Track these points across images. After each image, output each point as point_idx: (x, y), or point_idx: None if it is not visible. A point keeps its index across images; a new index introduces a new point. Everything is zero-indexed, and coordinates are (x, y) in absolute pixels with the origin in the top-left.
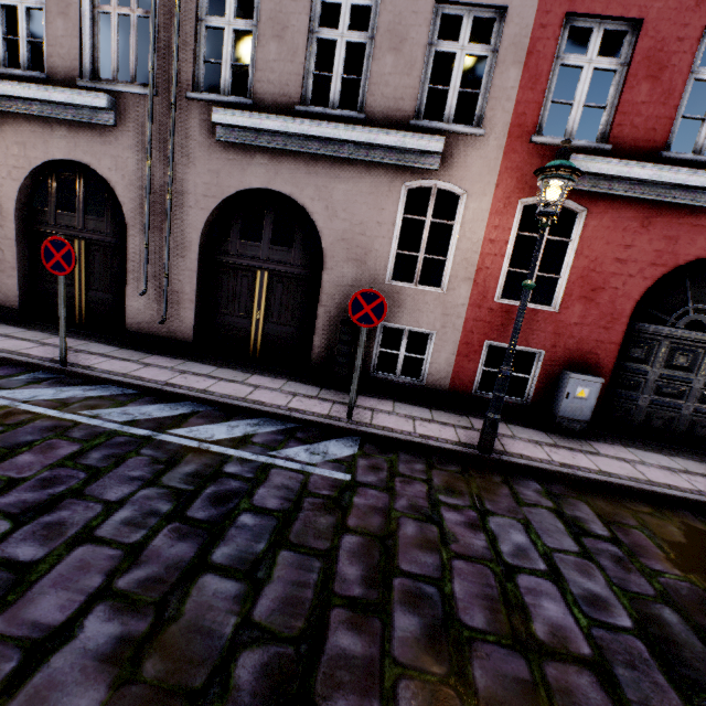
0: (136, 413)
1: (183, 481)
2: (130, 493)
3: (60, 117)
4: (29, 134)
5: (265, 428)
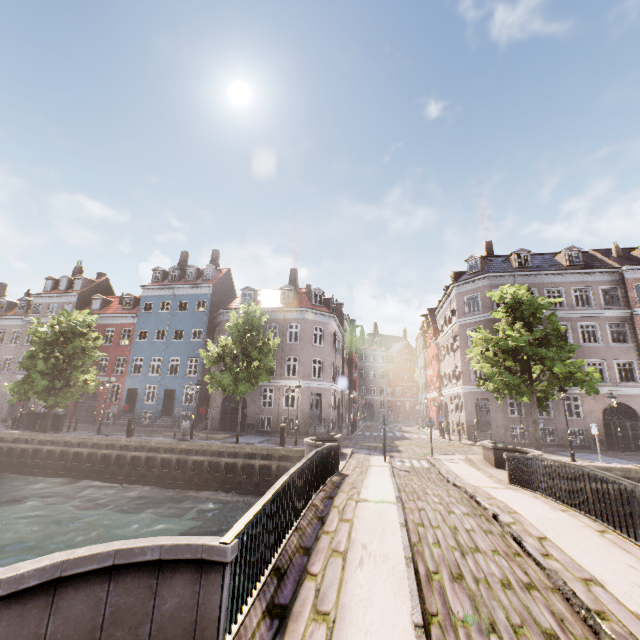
0: None
1: None
2: None
3: None
4: None
5: None
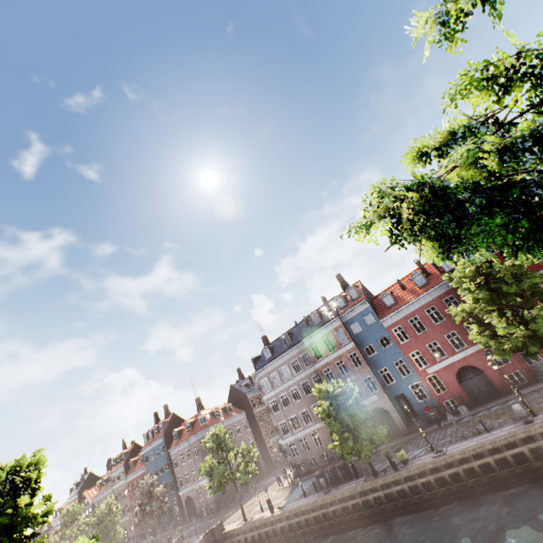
0: None
1: None
2: None
3: None
4: None
5: None
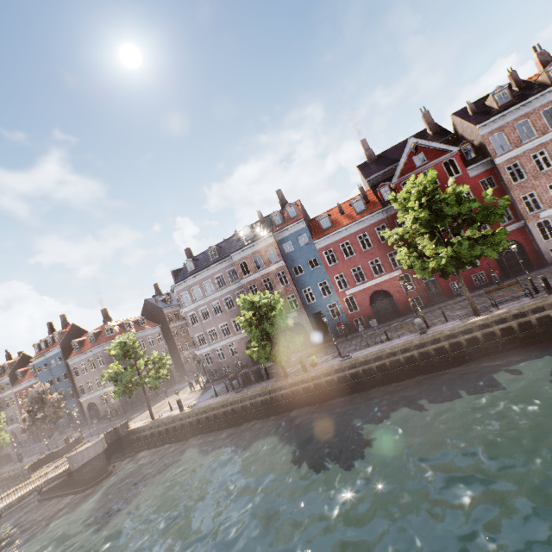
0: None
1: None
2: None
3: None
4: None
5: None
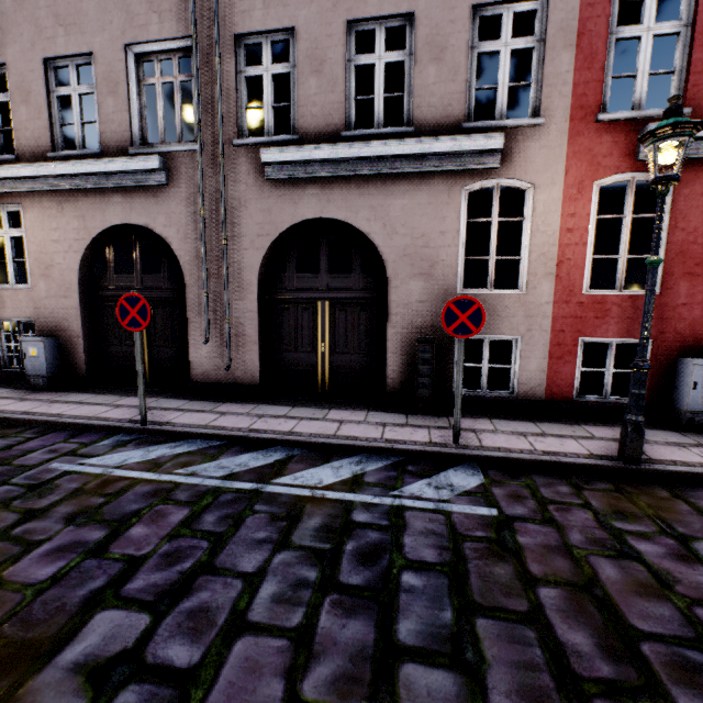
0: (231, 465)
1: (316, 538)
2: (265, 560)
3: (115, 186)
4: (87, 206)
5: (371, 465)
